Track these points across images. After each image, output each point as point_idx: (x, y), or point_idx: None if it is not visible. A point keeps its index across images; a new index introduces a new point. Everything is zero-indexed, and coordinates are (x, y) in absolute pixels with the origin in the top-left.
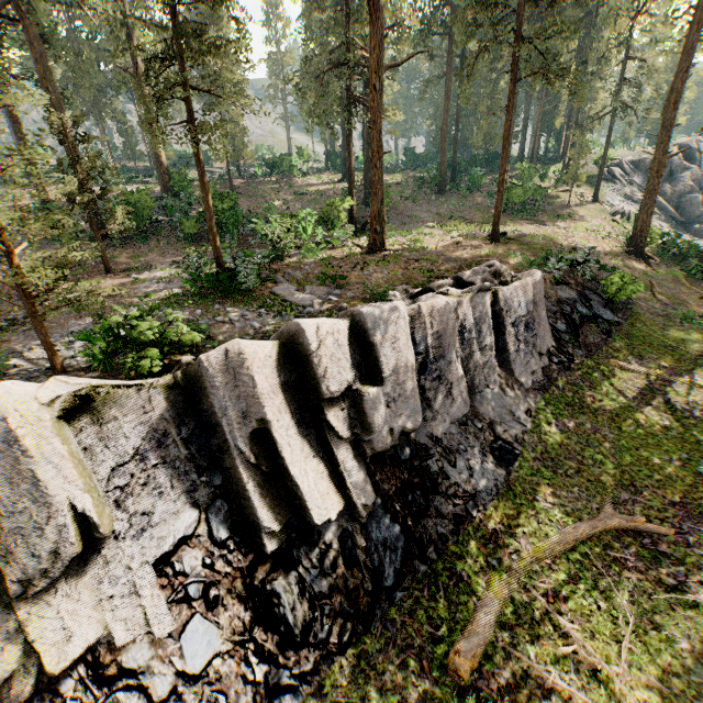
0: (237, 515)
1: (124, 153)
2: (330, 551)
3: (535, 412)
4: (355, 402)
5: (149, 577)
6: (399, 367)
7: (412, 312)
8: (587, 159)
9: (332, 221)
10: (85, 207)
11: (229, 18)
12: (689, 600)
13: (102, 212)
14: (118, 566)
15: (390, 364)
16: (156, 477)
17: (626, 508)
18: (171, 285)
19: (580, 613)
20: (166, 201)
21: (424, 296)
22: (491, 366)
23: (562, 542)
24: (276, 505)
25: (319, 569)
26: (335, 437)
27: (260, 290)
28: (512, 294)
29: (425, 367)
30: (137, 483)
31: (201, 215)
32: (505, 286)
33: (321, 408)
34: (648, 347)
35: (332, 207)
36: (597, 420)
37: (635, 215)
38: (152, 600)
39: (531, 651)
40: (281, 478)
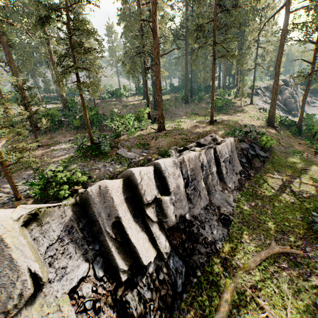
0: (107, 263)
1: (45, 90)
2: (151, 277)
3: (237, 200)
4: (158, 204)
5: (66, 300)
6: (177, 186)
7: (180, 160)
8: (246, 87)
9: (141, 118)
10: (28, 118)
11: (94, 39)
12: (313, 284)
13: (36, 120)
14: (50, 296)
15: (173, 185)
16: (68, 249)
17: (281, 242)
18: (70, 151)
19: (267, 295)
20: (65, 112)
21: (184, 151)
22: (216, 181)
23: (255, 261)
24: (125, 257)
25: (147, 286)
26: (150, 221)
27: (111, 152)
28: (222, 148)
29: (188, 184)
30: (59, 253)
31: (81, 118)
32: (219, 145)
33: (143, 208)
34: (281, 167)
35: (140, 112)
36: (263, 201)
37: (268, 110)
38: (68, 312)
39: (247, 317)
40: (127, 243)
